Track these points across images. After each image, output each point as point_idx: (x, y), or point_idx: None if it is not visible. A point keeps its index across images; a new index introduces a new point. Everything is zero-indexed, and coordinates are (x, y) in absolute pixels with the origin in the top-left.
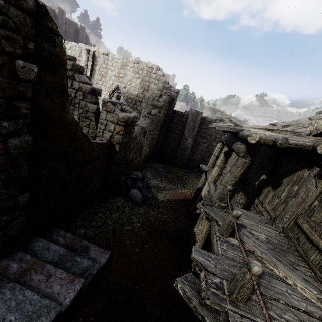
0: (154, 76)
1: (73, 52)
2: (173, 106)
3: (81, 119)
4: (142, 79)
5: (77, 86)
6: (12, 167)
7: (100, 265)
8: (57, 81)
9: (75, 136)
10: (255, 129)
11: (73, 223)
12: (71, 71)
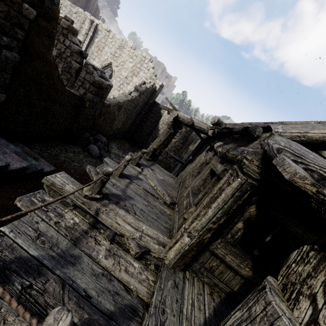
0: (145, 66)
1: (78, 17)
2: (154, 97)
3: (64, 72)
4: (134, 64)
5: (68, 44)
6: (0, 70)
7: (45, 170)
8: (48, 28)
9: (52, 75)
10: None
11: (32, 144)
12: (66, 30)
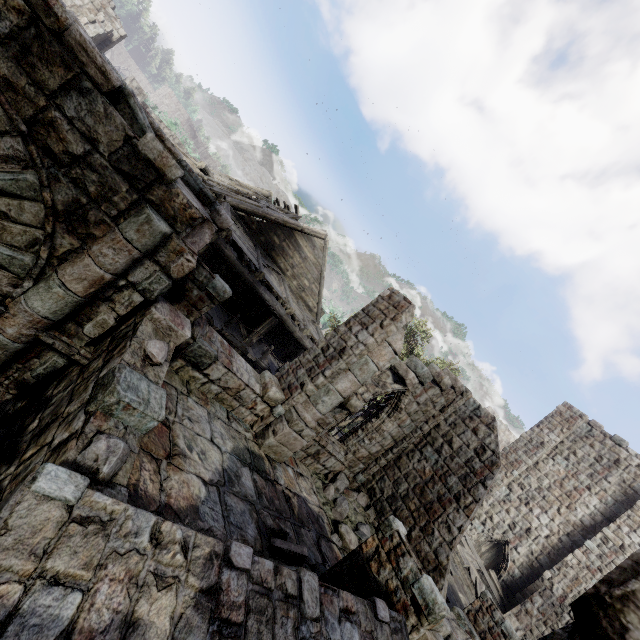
0: None
1: None
2: (105, 50)
3: None
4: None
5: None
6: None
7: None
8: None
9: None
10: None
11: None
12: None
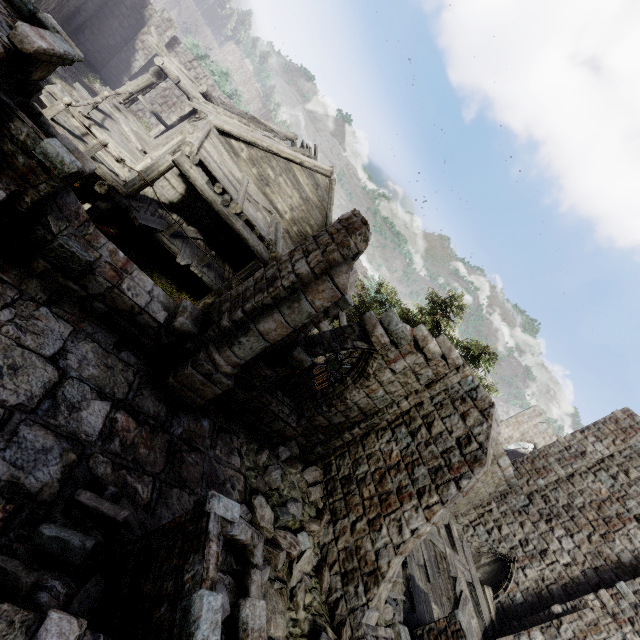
0: None
1: None
2: None
3: None
4: None
5: None
6: None
7: None
8: None
9: None
10: (175, 66)
11: None
12: None
